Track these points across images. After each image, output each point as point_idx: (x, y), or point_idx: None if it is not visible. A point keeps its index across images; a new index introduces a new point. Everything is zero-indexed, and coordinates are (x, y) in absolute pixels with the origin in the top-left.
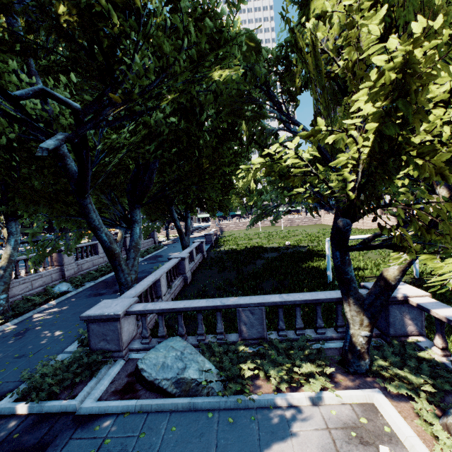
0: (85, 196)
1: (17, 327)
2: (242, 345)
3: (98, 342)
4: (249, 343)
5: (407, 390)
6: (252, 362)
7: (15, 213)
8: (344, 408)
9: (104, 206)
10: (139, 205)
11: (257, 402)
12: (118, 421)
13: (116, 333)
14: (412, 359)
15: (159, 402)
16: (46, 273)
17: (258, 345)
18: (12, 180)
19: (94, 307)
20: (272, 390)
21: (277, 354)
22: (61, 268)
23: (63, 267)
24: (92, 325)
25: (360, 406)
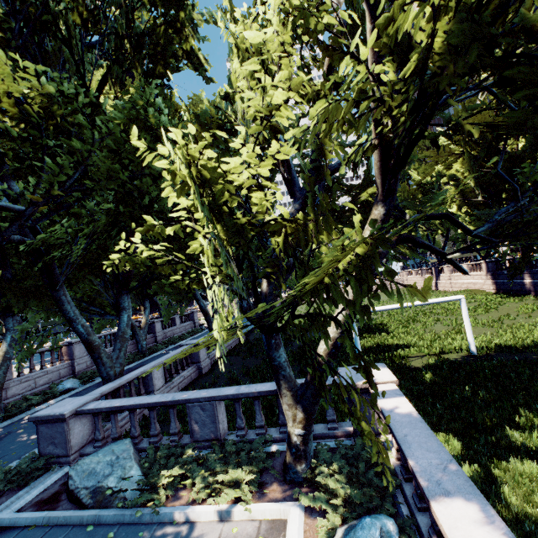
0: (57, 288)
1: (2, 430)
2: (192, 448)
3: (47, 445)
4: (202, 446)
5: (324, 504)
6: (182, 468)
7: (11, 309)
8: (250, 525)
9: (99, 294)
10: (126, 291)
11: (162, 515)
12: (19, 535)
13: (64, 436)
14: (361, 463)
15: (67, 514)
16: (53, 369)
17: (212, 447)
18: (4, 276)
19: (50, 407)
20: (186, 502)
21: (220, 458)
22: (71, 363)
23: (74, 361)
24: (41, 427)
25: (269, 523)
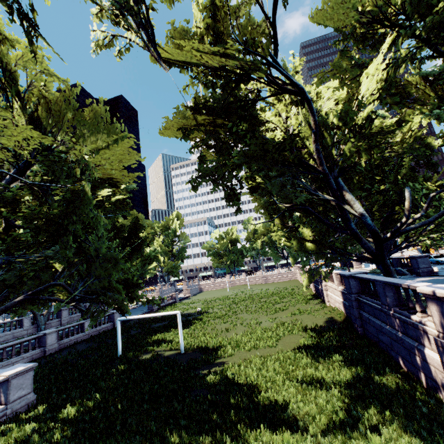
0: None
1: None
2: None
3: None
4: None
5: None
6: None
7: None
8: None
9: None
10: None
11: None
12: None
13: None
14: None
15: None
16: None
17: None
18: None
19: None
20: None
21: None
22: None
23: None
24: None
25: None
